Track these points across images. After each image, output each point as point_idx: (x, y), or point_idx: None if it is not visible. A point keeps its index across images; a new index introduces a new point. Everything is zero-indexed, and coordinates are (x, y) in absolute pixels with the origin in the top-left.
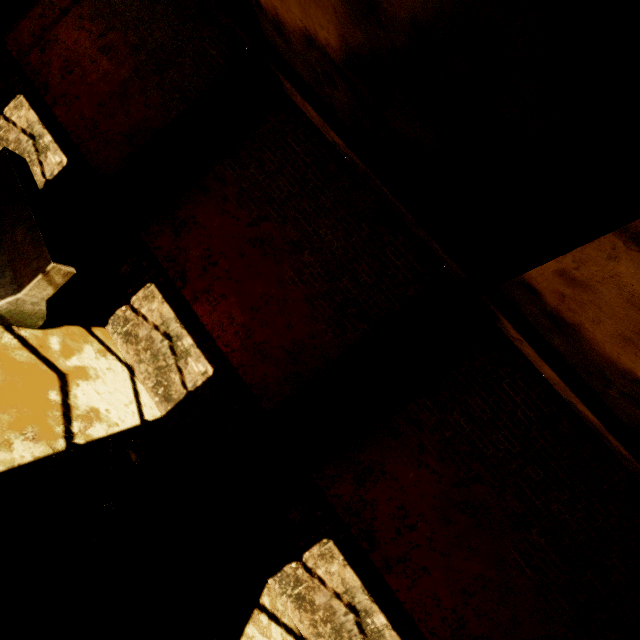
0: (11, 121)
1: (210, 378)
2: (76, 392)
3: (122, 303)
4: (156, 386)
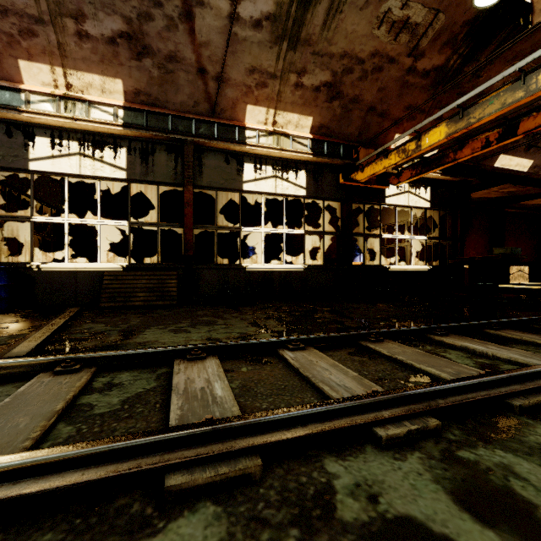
0: None
1: None
2: None
3: None
4: None
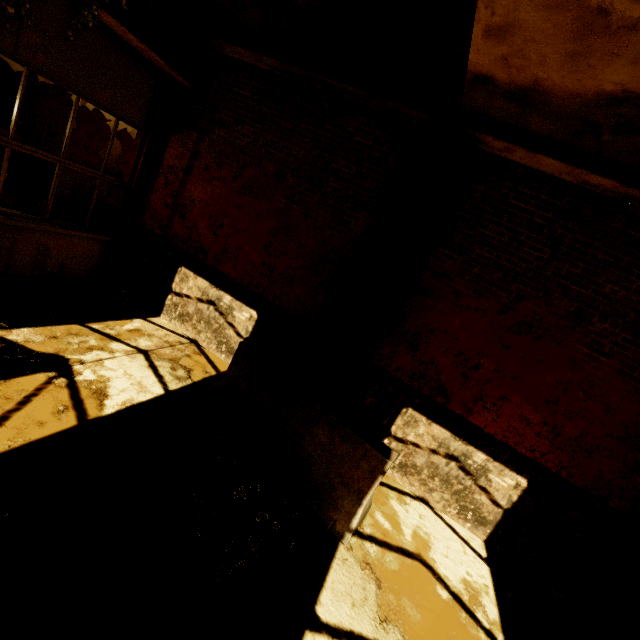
0: (183, 295)
1: (526, 490)
2: (441, 571)
3: (382, 436)
4: (461, 512)
